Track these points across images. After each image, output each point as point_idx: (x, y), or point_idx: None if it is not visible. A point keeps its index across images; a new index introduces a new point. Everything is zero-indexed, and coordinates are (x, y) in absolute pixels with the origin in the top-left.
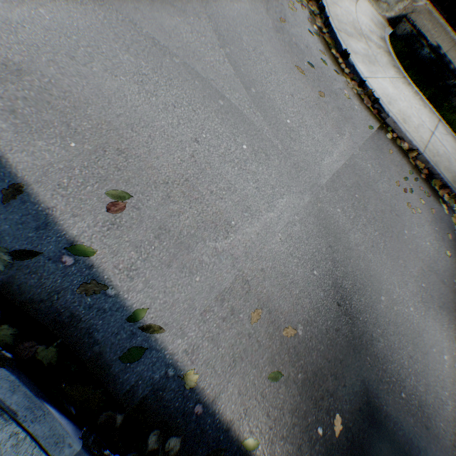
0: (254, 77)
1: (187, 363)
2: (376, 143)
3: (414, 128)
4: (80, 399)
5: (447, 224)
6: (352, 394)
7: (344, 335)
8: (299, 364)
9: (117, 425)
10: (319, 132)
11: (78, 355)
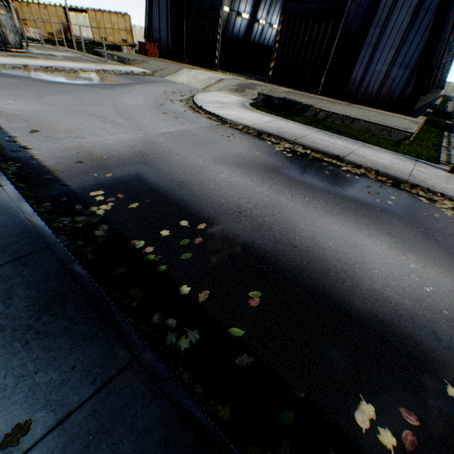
0: (129, 115)
1: (38, 155)
2: (213, 127)
3: (248, 121)
4: None
5: (269, 147)
6: (127, 172)
7: (135, 161)
8: (97, 162)
9: (1, 159)
10: (165, 124)
11: None
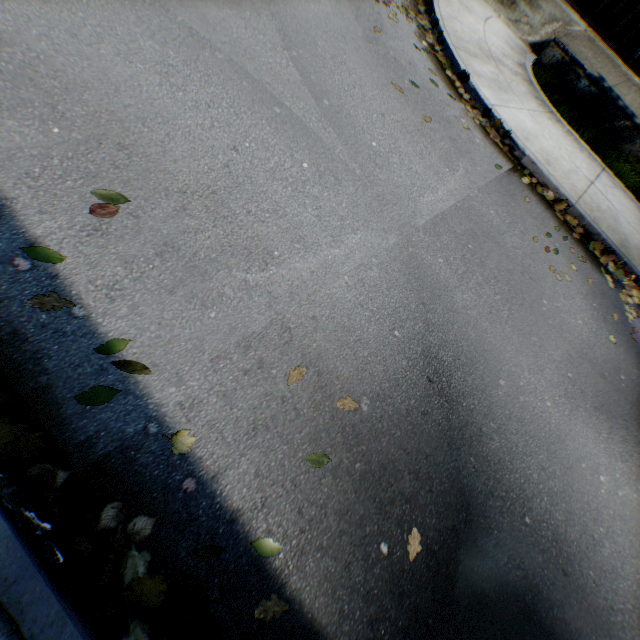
0: (328, 88)
1: (181, 421)
2: (505, 187)
3: (563, 173)
4: (5, 439)
5: (613, 301)
6: (442, 505)
7: (436, 423)
8: (359, 450)
9: (58, 485)
10: (419, 162)
11: (14, 383)
